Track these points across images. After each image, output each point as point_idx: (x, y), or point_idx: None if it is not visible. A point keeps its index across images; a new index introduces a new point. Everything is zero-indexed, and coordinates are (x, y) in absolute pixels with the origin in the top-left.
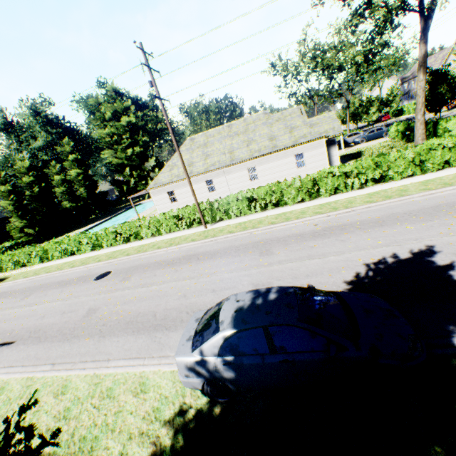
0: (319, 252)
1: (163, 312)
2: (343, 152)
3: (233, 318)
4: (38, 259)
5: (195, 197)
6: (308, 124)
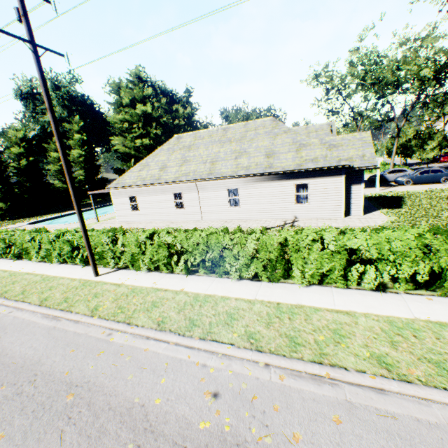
0: None
1: None
2: (377, 192)
3: None
4: None
5: (82, 222)
6: (327, 143)
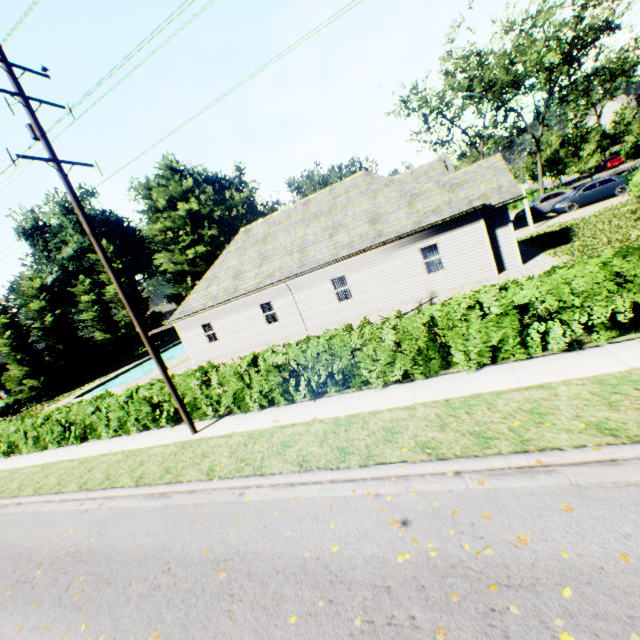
0: None
1: None
2: (532, 232)
3: None
4: None
5: (161, 367)
6: (447, 185)
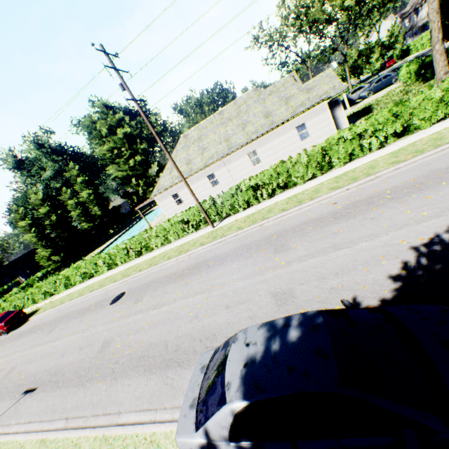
0: (346, 239)
1: (175, 341)
2: (350, 112)
3: (242, 380)
4: (62, 287)
5: (195, 197)
6: (305, 89)
